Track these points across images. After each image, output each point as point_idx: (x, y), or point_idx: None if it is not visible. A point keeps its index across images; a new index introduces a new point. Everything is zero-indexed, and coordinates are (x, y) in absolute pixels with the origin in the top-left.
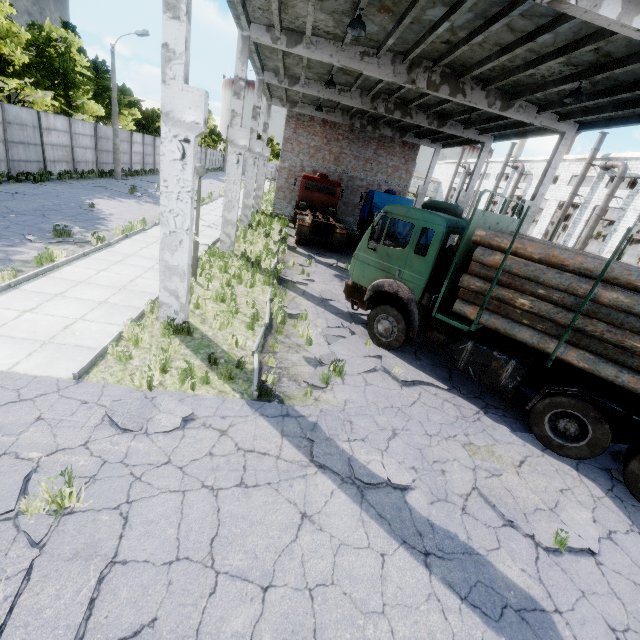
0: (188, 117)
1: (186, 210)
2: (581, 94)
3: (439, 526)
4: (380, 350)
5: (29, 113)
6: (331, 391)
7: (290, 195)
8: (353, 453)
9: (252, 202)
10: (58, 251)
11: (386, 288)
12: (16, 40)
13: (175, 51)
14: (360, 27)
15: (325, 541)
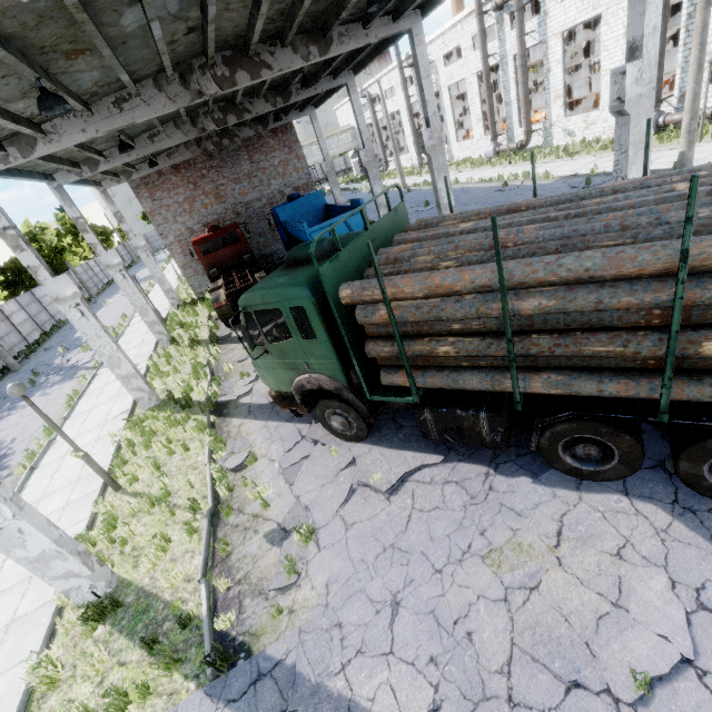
0: None
1: None
2: None
3: None
4: (352, 449)
5: None
6: (306, 579)
7: (199, 266)
8: (352, 691)
9: (154, 315)
10: None
11: (308, 386)
12: None
13: None
14: (52, 104)
15: None
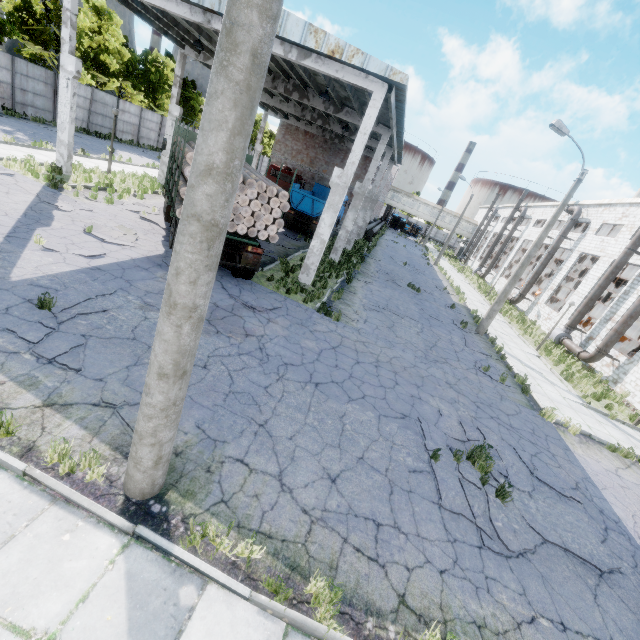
0: (70, 69)
1: (68, 112)
2: (324, 94)
3: (53, 214)
4: (160, 215)
5: (112, 98)
6: (93, 202)
7: None
8: (60, 203)
9: None
10: (48, 145)
11: None
12: (117, 56)
13: (66, 41)
14: (196, 45)
15: (4, 195)
